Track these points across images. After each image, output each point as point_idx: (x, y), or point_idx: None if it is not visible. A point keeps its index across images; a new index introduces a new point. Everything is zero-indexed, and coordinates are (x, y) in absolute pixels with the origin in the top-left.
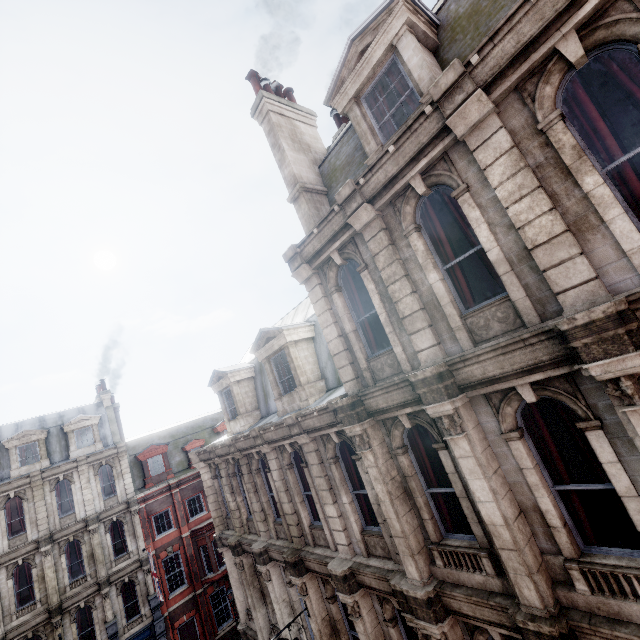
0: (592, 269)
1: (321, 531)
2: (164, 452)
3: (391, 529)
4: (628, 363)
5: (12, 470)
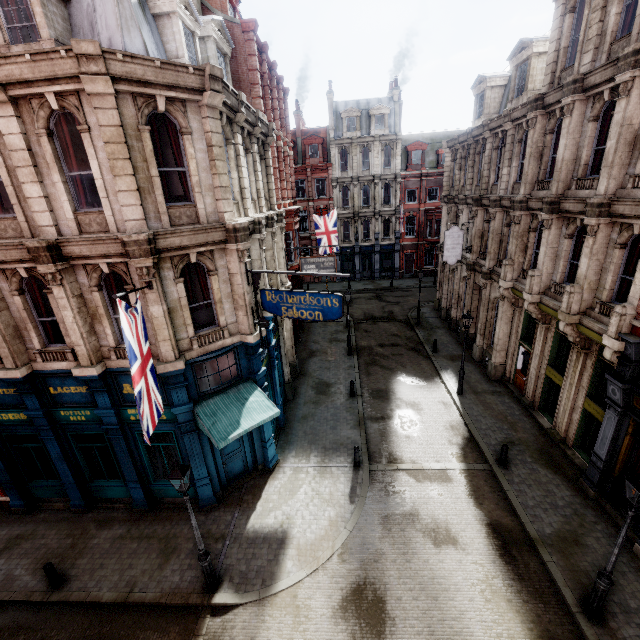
0: None
1: (496, 186)
2: (423, 150)
3: (523, 172)
4: (626, 76)
5: (343, 133)
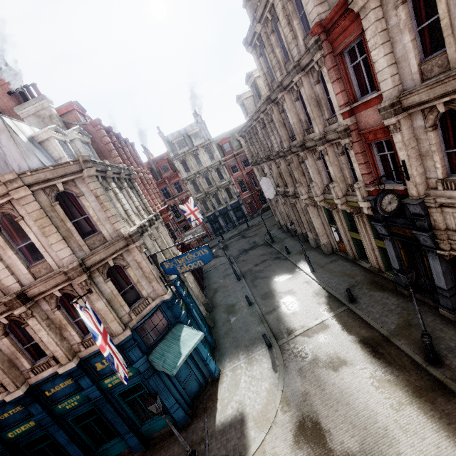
0: (297, 51)
1: (273, 147)
2: (229, 141)
3: (280, 136)
4: (296, 78)
5: (178, 151)
